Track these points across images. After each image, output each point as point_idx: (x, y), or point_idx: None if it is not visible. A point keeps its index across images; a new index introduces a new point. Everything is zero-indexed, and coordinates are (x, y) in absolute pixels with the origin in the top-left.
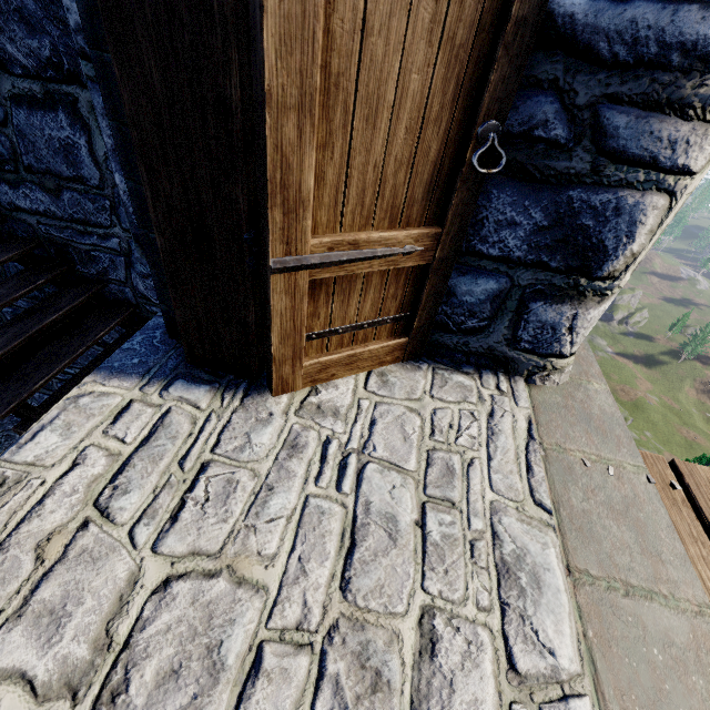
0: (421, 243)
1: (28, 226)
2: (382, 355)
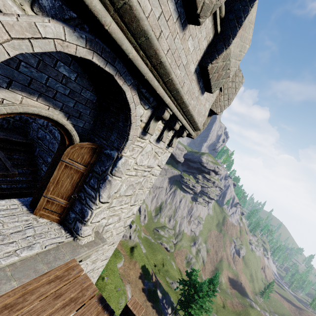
0: (65, 203)
1: (41, 173)
2: (54, 219)
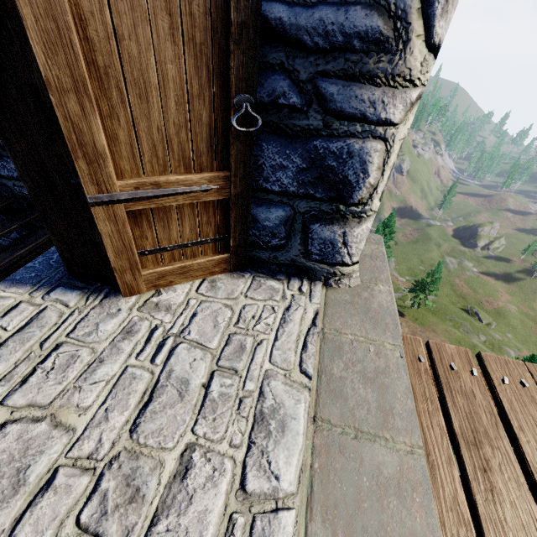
0: (215, 183)
1: (7, 188)
2: (210, 267)
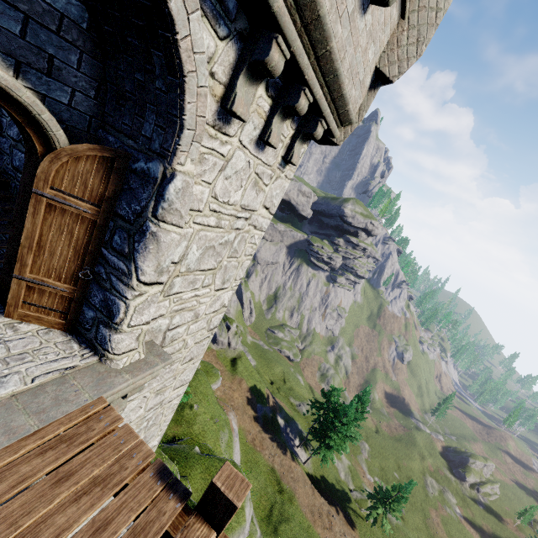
0: (68, 290)
1: None
2: (54, 323)
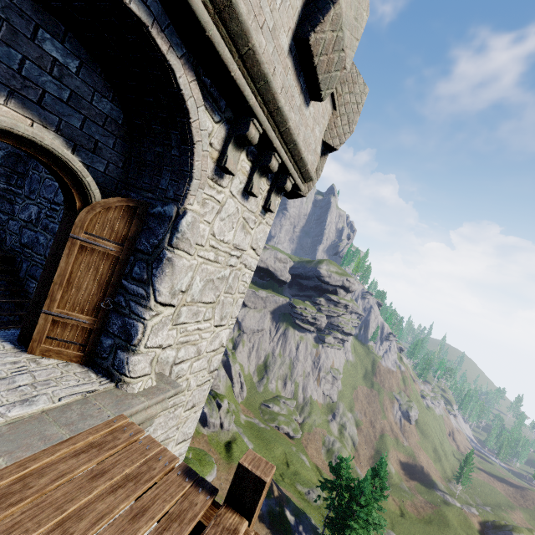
0: (90, 321)
1: None
2: (72, 356)
